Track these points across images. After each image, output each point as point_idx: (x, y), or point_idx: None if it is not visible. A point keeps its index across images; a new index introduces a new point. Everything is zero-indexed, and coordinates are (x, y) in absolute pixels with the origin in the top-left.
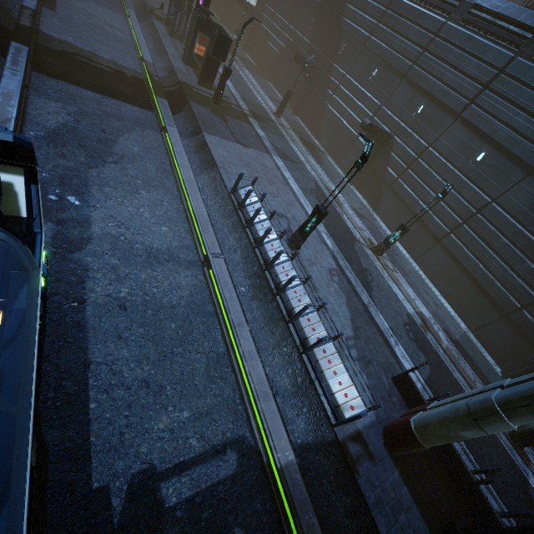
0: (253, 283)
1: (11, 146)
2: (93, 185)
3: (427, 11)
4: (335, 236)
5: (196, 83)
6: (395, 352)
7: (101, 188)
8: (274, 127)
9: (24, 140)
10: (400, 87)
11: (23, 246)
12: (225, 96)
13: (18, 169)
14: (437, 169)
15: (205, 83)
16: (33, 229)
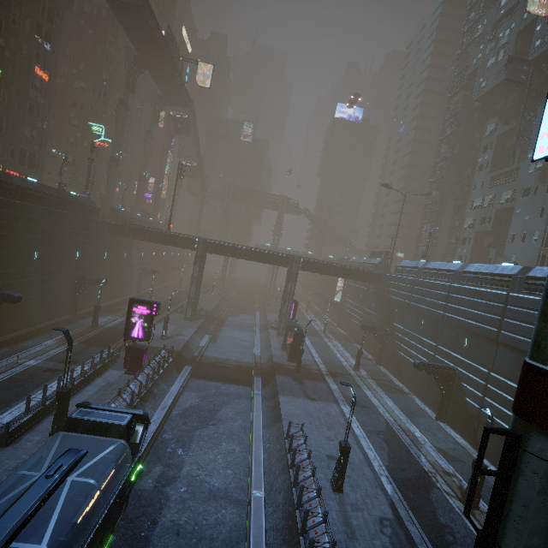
0: (286, 524)
1: (142, 415)
2: (194, 440)
3: (436, 281)
4: (399, 480)
5: (286, 361)
6: None
7: (198, 442)
8: (350, 379)
9: (146, 413)
10: (443, 329)
11: (132, 453)
12: (308, 364)
13: (143, 424)
14: (509, 393)
15: (292, 360)
16: (139, 449)
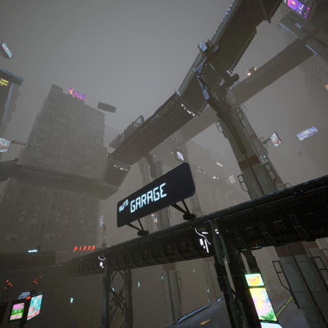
0: None
1: None
2: (294, 316)
3: None
4: None
5: None
6: None
7: (296, 316)
8: None
9: None
10: None
11: None
12: None
13: None
14: None
15: None
16: None
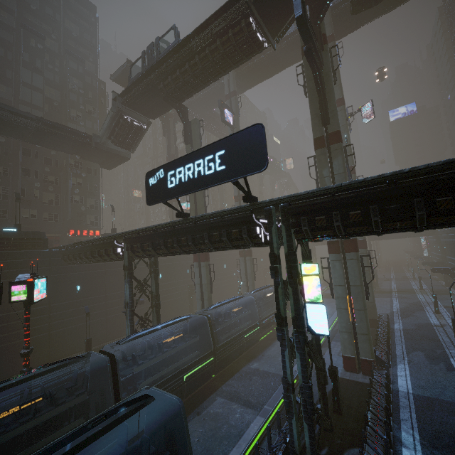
0: None
1: None
2: None
3: None
4: (403, 309)
5: None
6: (393, 324)
7: None
8: (411, 292)
9: None
10: None
11: None
12: (384, 289)
13: None
14: None
15: None
16: None
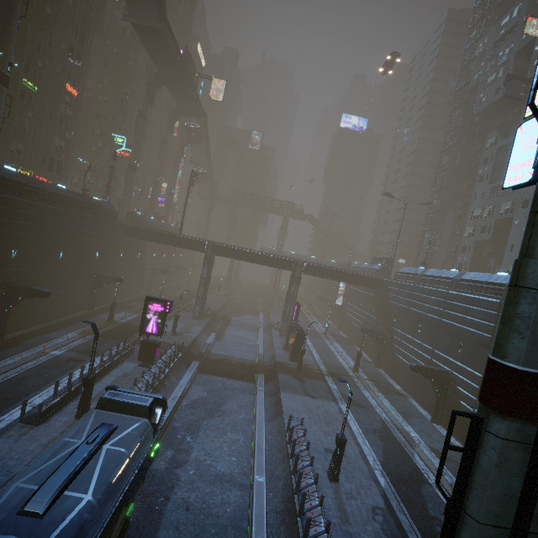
0: (286, 507)
1: (161, 399)
2: (202, 429)
3: (434, 288)
4: (392, 475)
5: (288, 360)
6: None
7: (205, 431)
8: (349, 380)
9: (165, 397)
10: (440, 334)
11: (152, 431)
12: (309, 364)
13: (161, 407)
14: None
15: (294, 359)
16: (158, 429)
